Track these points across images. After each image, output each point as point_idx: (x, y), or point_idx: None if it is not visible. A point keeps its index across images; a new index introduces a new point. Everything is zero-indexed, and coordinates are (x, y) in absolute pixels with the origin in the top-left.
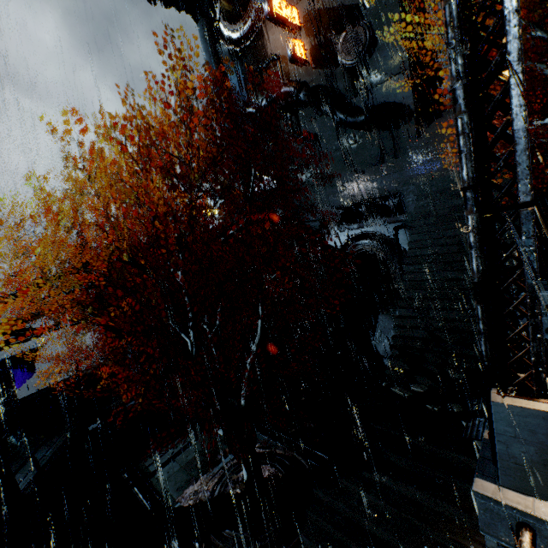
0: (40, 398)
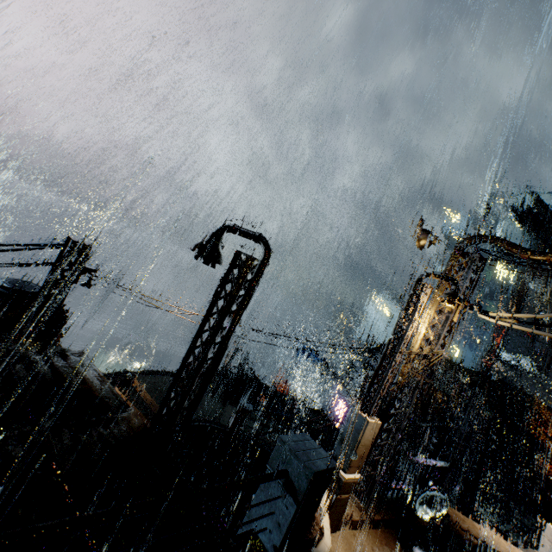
0: None
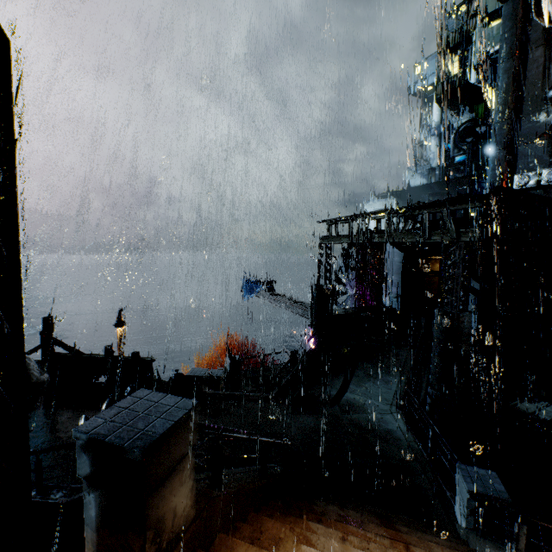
0: (359, 313)
